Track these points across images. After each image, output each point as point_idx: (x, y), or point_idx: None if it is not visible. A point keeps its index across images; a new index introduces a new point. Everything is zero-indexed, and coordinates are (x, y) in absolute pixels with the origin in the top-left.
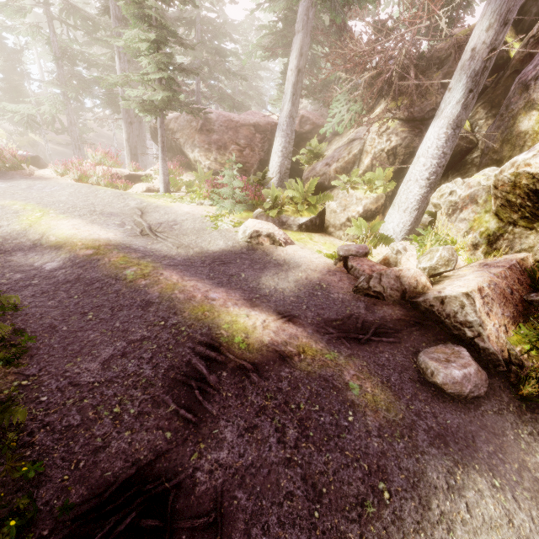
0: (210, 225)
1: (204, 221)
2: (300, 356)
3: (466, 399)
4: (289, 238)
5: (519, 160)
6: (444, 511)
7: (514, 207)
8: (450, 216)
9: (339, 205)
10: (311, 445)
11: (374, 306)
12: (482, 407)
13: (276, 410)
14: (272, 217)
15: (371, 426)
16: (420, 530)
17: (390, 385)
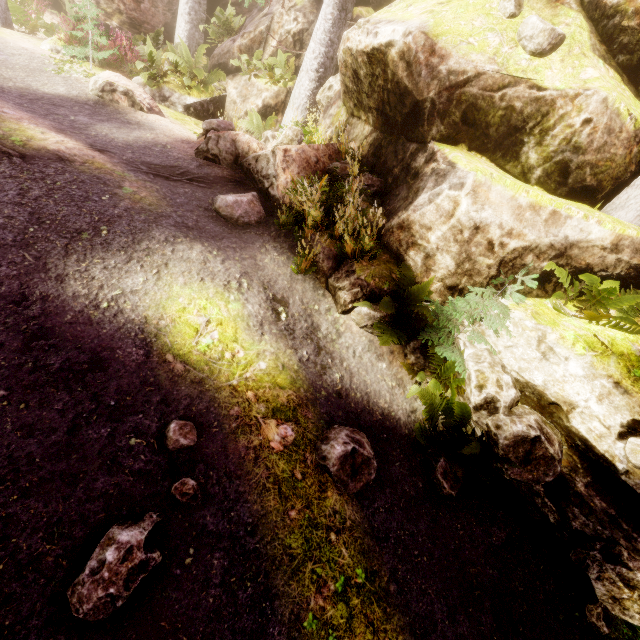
0: (55, 69)
1: (46, 63)
2: (84, 164)
3: (238, 223)
4: (157, 107)
5: (345, 34)
6: (151, 248)
7: (350, 94)
8: (325, 113)
9: (240, 94)
10: (51, 201)
11: (207, 166)
12: (249, 230)
13: (29, 181)
14: (149, 86)
15: (122, 206)
16: (123, 251)
17: (171, 202)
